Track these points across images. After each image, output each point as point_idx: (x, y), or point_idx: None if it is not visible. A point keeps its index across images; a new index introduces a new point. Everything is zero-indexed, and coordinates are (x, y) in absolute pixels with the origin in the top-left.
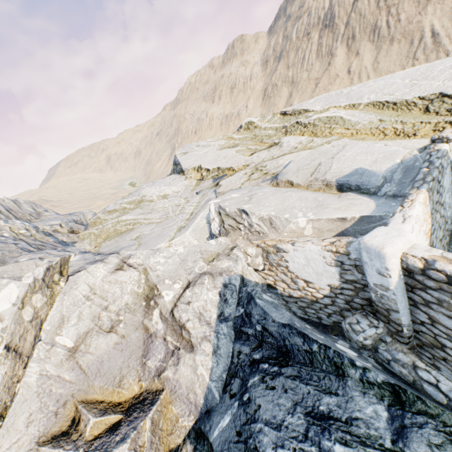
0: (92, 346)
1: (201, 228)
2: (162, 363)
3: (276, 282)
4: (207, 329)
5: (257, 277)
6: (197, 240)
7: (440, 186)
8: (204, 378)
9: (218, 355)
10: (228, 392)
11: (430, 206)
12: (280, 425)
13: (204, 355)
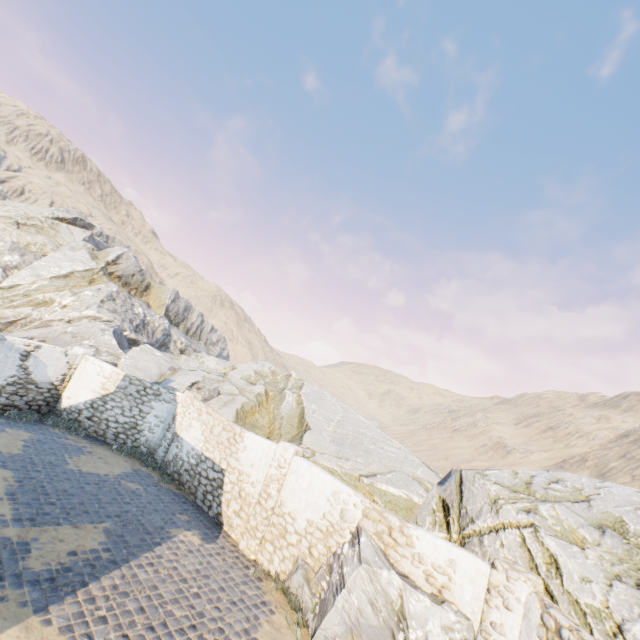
0: (67, 335)
1: None
2: None
3: None
4: None
5: None
6: None
7: (147, 396)
8: None
9: None
10: None
11: (122, 384)
12: None
13: None
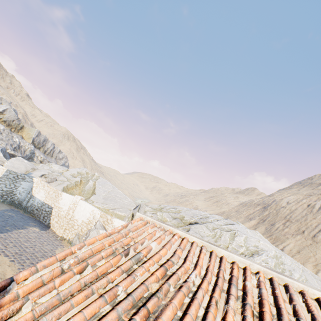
0: None
1: None
2: None
3: None
4: None
5: None
6: None
7: (18, 179)
8: None
9: None
10: None
11: (5, 173)
12: None
13: None
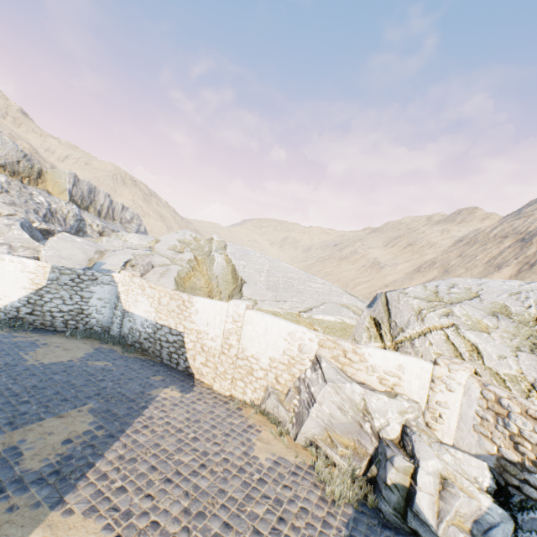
0: None
1: None
2: None
3: None
4: None
5: None
6: None
7: (83, 283)
8: None
9: None
10: None
11: (52, 276)
12: None
13: None
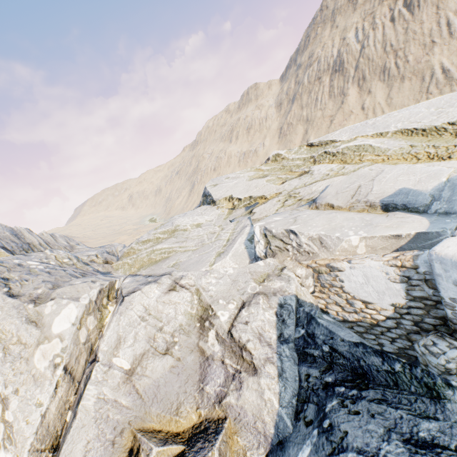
0: (148, 369)
1: (240, 253)
2: (223, 388)
3: (328, 306)
4: (268, 350)
5: (311, 298)
6: (238, 265)
7: None
8: (273, 404)
9: (284, 379)
10: (302, 419)
11: None
12: (376, 453)
13: (269, 378)
